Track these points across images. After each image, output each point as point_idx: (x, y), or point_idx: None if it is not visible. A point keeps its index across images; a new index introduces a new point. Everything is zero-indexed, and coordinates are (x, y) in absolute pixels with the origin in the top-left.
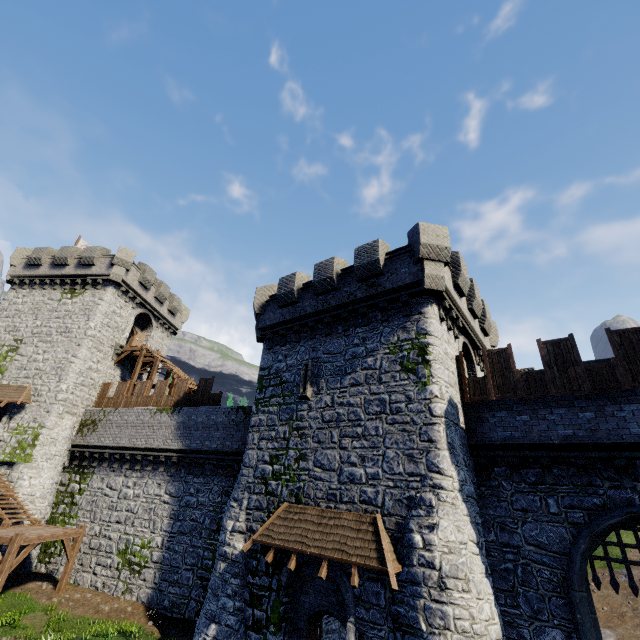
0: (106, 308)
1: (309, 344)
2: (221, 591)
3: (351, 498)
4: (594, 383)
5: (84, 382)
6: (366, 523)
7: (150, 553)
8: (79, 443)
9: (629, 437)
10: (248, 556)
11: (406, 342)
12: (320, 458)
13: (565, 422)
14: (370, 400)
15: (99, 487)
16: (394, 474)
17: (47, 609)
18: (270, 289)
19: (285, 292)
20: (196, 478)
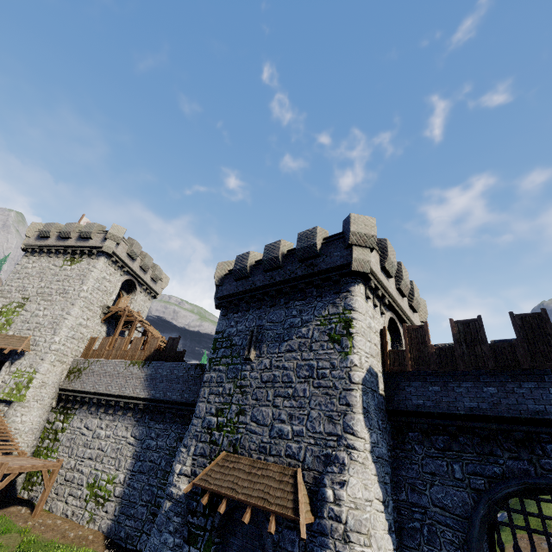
0: (98, 274)
1: (256, 313)
2: (164, 527)
3: (278, 452)
4: (497, 361)
5: (74, 336)
6: (288, 475)
7: (113, 488)
8: (66, 387)
9: (526, 412)
10: (190, 497)
11: (334, 316)
12: (256, 414)
13: (471, 395)
14: (301, 365)
15: (78, 427)
16: (315, 433)
17: (22, 531)
18: (229, 264)
19: (240, 268)
20: (157, 424)
